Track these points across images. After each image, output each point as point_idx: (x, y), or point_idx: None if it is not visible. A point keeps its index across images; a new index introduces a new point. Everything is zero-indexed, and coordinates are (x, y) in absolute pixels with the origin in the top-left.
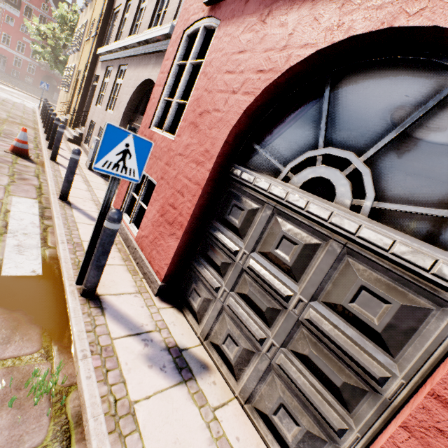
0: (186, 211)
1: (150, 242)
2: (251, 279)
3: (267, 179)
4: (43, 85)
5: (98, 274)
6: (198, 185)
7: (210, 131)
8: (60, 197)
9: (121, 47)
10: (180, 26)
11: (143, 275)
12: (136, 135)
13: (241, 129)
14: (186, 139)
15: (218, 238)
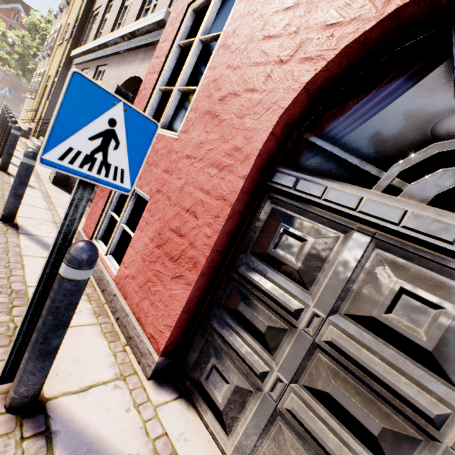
0: (203, 241)
1: (139, 286)
2: (336, 365)
3: (352, 190)
4: (4, 91)
5: (43, 365)
6: (223, 201)
7: (241, 120)
8: (2, 218)
9: (100, 45)
10: (183, 0)
11: (126, 340)
12: (129, 105)
13: (294, 116)
14: (198, 135)
15: (260, 285)
